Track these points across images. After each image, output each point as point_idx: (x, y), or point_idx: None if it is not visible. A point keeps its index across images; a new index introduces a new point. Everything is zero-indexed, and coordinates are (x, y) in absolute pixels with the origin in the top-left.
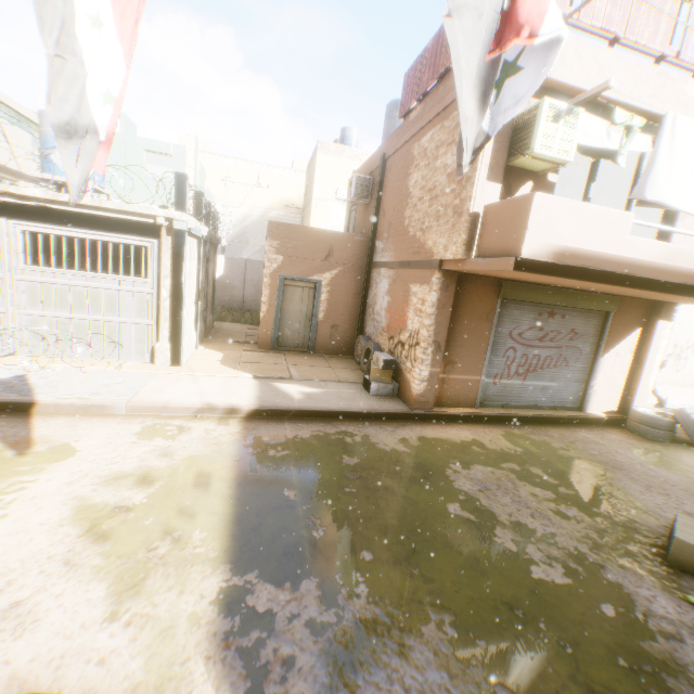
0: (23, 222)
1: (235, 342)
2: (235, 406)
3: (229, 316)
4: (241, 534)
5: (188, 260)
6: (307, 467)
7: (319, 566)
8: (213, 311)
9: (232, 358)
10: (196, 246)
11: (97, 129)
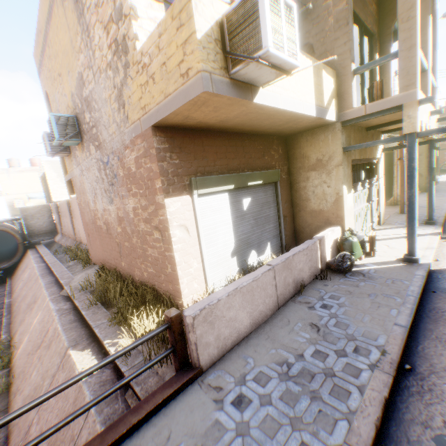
0: None
1: None
2: None
3: None
4: None
5: None
6: None
7: None
8: None
9: None
10: None
11: None
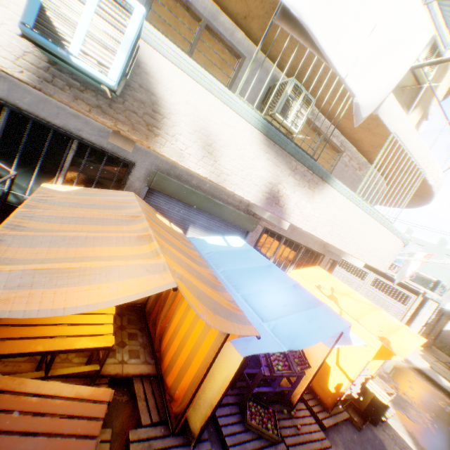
0: (376, 275)
1: (435, 357)
2: (410, 361)
3: (445, 350)
4: (388, 368)
5: (425, 308)
6: (422, 387)
7: (403, 386)
8: (433, 339)
9: (425, 357)
10: (434, 305)
11: (405, 275)
